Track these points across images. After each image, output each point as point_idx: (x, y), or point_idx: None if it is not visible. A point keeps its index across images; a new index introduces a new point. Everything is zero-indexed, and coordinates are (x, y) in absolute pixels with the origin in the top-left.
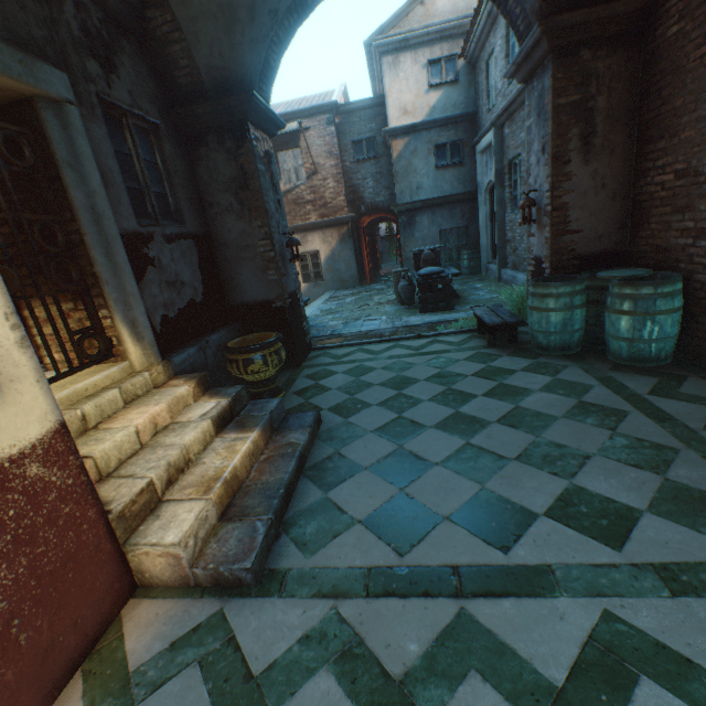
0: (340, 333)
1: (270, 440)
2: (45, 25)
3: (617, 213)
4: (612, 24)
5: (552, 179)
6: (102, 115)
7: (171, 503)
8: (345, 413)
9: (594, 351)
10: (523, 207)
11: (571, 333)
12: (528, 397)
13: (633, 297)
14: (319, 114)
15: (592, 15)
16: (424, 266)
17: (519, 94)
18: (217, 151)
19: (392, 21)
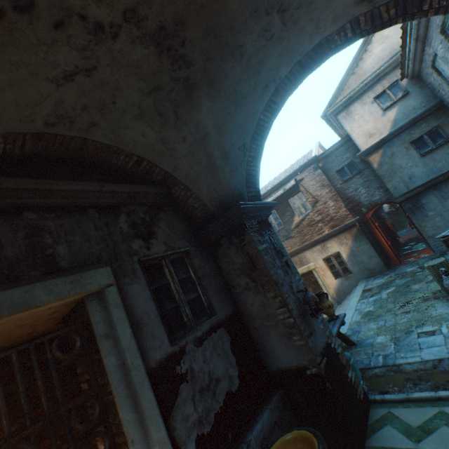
0: (395, 363)
1: None
2: (103, 240)
3: None
4: None
5: None
6: (141, 272)
7: None
8: None
9: None
10: None
11: None
12: None
13: None
14: (306, 167)
15: None
16: None
17: None
18: (229, 248)
19: (334, 95)
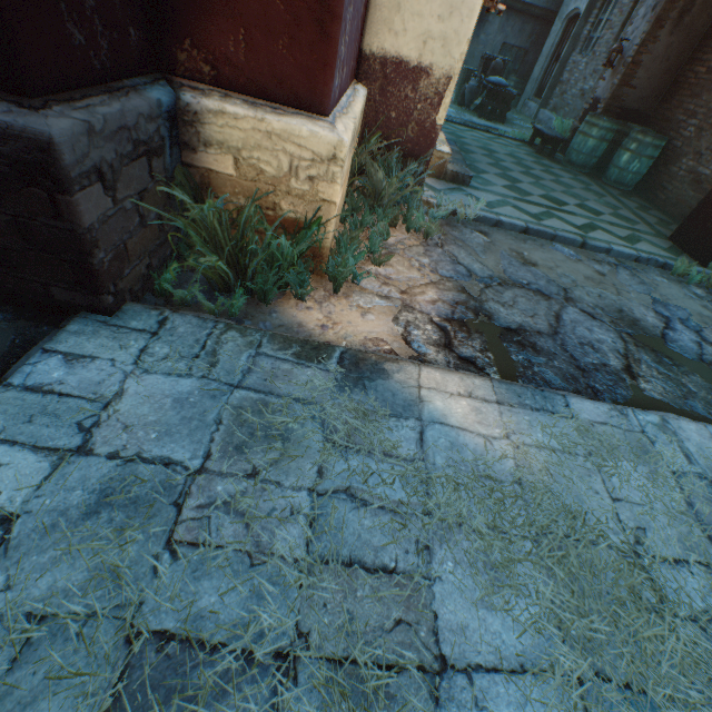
0: None
1: None
2: None
3: (661, 85)
4: None
5: (646, 37)
6: None
7: None
8: (464, 152)
9: (595, 176)
10: (614, 52)
11: (592, 158)
12: (563, 179)
13: (640, 142)
14: None
15: None
16: (490, 75)
17: None
18: None
19: None
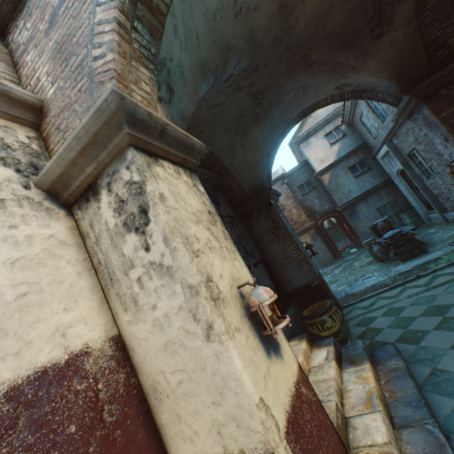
0: (352, 292)
1: (376, 369)
2: None
3: None
4: (451, 74)
5: None
6: None
7: (354, 417)
8: (412, 341)
9: None
10: (452, 172)
11: None
12: None
13: None
14: (275, 182)
15: (436, 77)
16: (383, 232)
17: (395, 123)
18: (259, 217)
19: (298, 130)
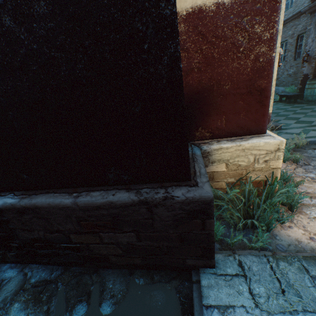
0: None
1: None
2: None
3: None
4: None
5: None
6: None
7: None
8: None
9: None
10: (305, 57)
11: None
12: (314, 109)
13: None
14: None
15: None
16: None
17: (292, 16)
18: None
19: None
